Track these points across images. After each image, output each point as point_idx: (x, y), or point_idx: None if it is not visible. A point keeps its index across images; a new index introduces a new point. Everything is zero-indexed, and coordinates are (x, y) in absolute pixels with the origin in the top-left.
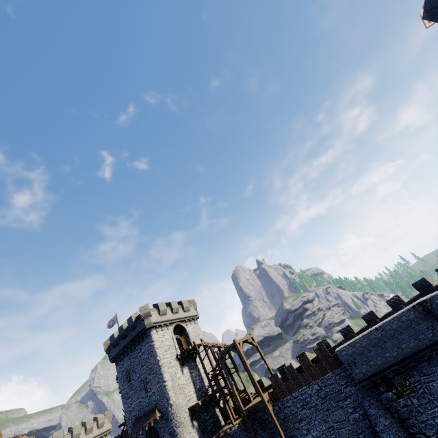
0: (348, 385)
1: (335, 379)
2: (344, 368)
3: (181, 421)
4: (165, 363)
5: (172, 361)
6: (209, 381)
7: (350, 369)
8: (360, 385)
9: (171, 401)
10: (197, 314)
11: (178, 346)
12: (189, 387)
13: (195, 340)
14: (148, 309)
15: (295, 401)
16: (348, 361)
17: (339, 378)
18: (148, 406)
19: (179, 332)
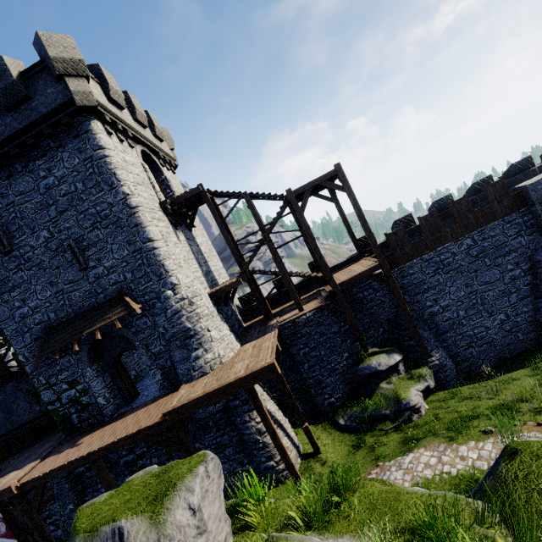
0: (519, 235)
1: (503, 229)
2: (523, 212)
3: (202, 312)
4: (143, 206)
5: (156, 209)
6: (236, 256)
7: (540, 210)
8: None
9: (172, 278)
10: (175, 158)
11: (159, 189)
12: (193, 264)
13: None
14: (78, 52)
15: (426, 265)
16: (541, 198)
17: (510, 226)
18: (91, 298)
19: None
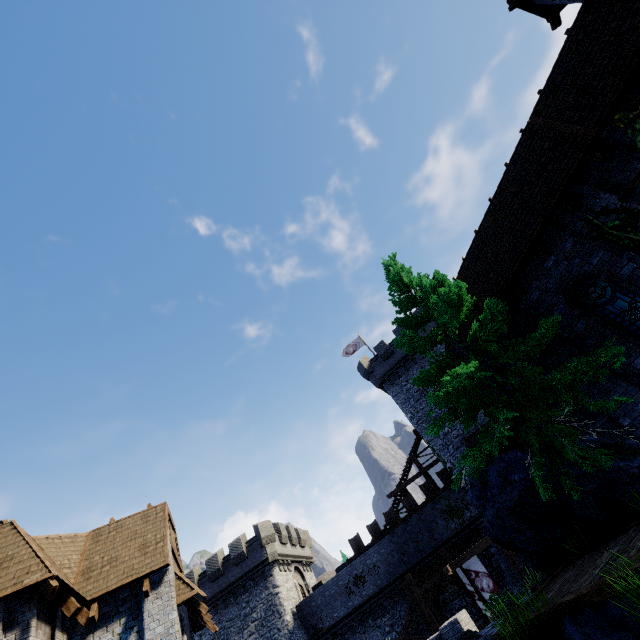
0: None
1: None
2: None
3: None
4: None
5: None
6: None
7: None
8: None
9: None
10: None
11: None
12: None
13: None
14: None
15: None
16: None
17: None
18: None
19: None
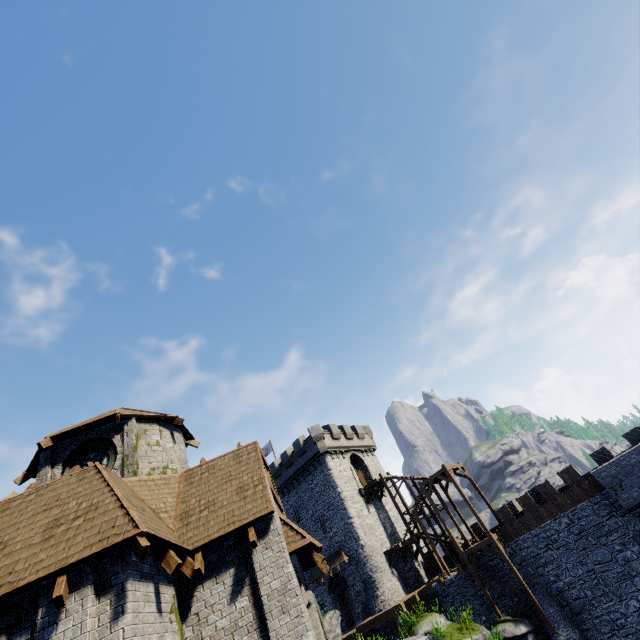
0: (612, 516)
1: (593, 509)
2: (605, 494)
3: (378, 565)
4: (348, 497)
5: (355, 495)
6: (405, 523)
7: (614, 495)
8: (630, 514)
9: (362, 541)
10: (374, 444)
11: (358, 479)
12: (379, 529)
13: (376, 476)
14: (321, 430)
15: (536, 540)
16: (610, 483)
17: (599, 507)
18: (328, 550)
19: (355, 465)
